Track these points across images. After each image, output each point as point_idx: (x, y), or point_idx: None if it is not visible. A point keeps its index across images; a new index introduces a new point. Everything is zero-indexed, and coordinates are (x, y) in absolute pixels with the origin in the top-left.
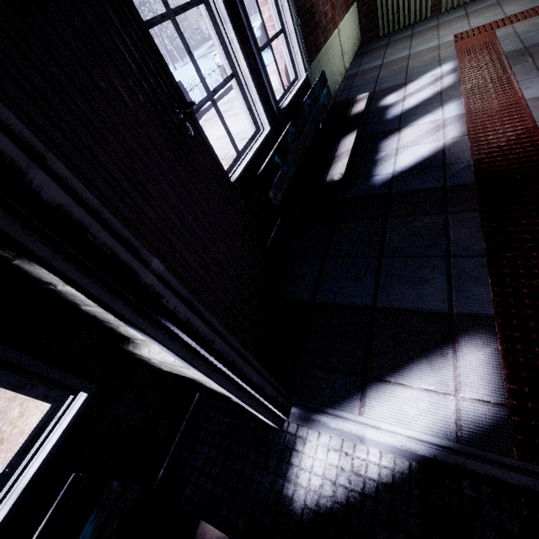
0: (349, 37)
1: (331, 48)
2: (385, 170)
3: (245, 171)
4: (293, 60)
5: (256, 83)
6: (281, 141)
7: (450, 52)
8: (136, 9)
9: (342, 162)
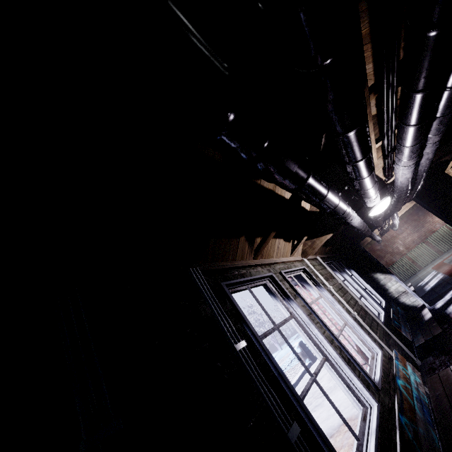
0: None
1: None
2: (428, 288)
3: None
4: None
5: None
6: None
7: (432, 270)
8: None
9: (412, 289)
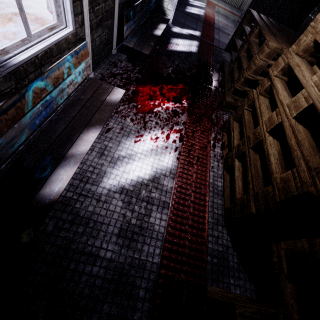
0: None
1: None
2: (188, 10)
3: None
4: None
5: None
6: None
7: (205, 2)
8: None
9: None
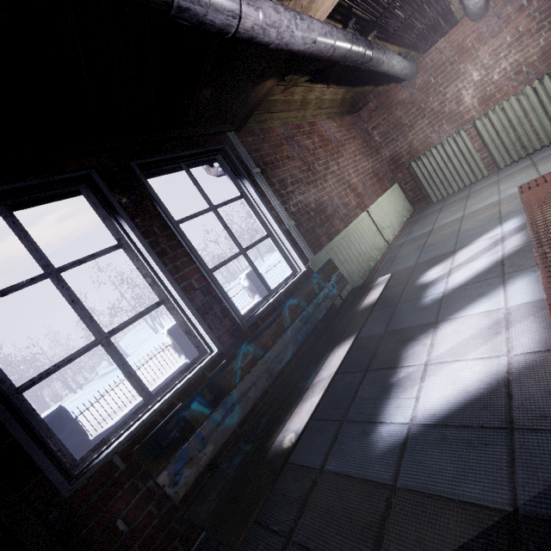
0: (389, 213)
1: (355, 230)
2: (398, 413)
3: (147, 427)
4: (288, 257)
5: (200, 302)
6: (216, 374)
7: (514, 206)
8: None
9: (310, 403)
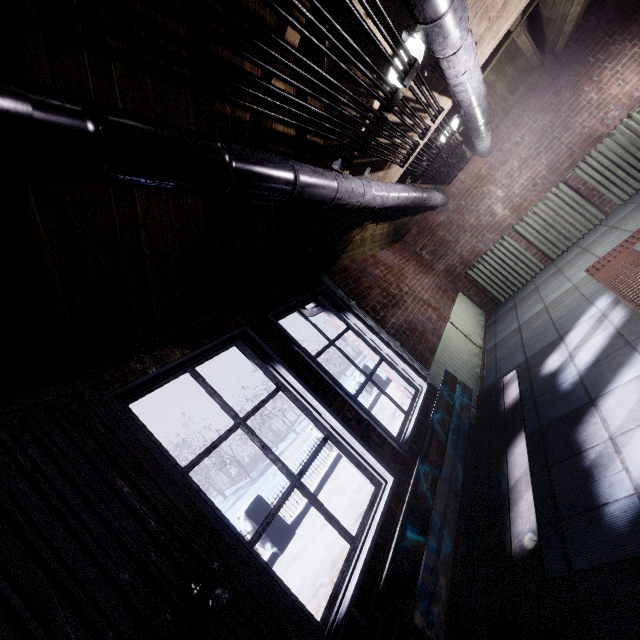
0: (467, 320)
1: (449, 341)
2: (616, 489)
3: (367, 573)
4: (405, 376)
5: (358, 431)
6: (411, 498)
7: (594, 286)
8: (162, 470)
9: (524, 502)
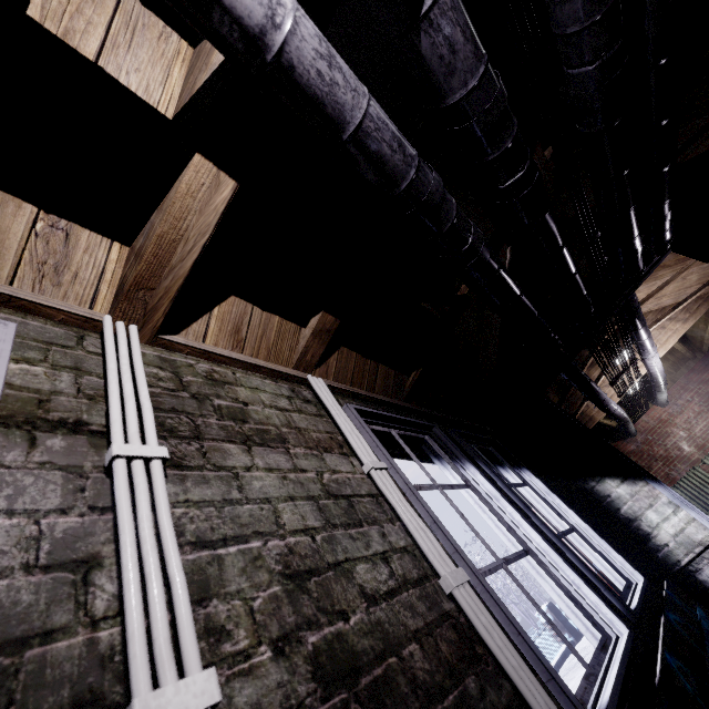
0: None
1: None
2: None
3: None
4: None
5: None
6: None
7: None
8: None
9: None
